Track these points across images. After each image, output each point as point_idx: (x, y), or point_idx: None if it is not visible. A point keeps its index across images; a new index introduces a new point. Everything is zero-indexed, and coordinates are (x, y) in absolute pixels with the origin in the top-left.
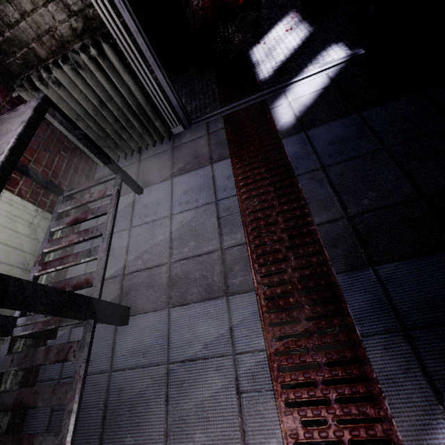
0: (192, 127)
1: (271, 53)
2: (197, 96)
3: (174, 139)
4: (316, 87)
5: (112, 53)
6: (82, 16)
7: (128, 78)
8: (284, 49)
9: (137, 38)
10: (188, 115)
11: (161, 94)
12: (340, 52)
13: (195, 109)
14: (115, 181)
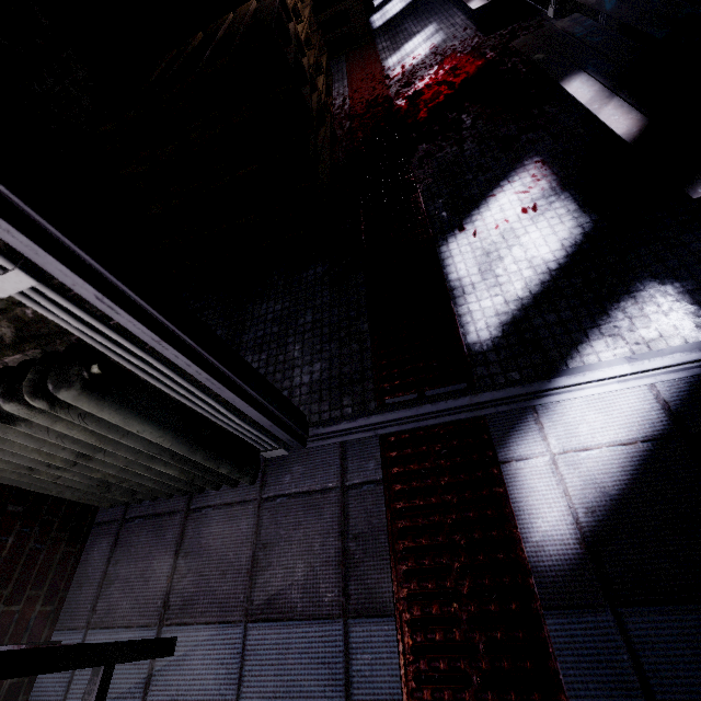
0: (309, 447)
1: (492, 268)
2: (325, 345)
3: (265, 469)
4: (625, 427)
5: (89, 400)
6: (8, 317)
7: (141, 427)
8: (523, 262)
9: (161, 348)
10: (301, 424)
11: (233, 415)
12: (678, 317)
13: (318, 385)
14: (85, 697)
